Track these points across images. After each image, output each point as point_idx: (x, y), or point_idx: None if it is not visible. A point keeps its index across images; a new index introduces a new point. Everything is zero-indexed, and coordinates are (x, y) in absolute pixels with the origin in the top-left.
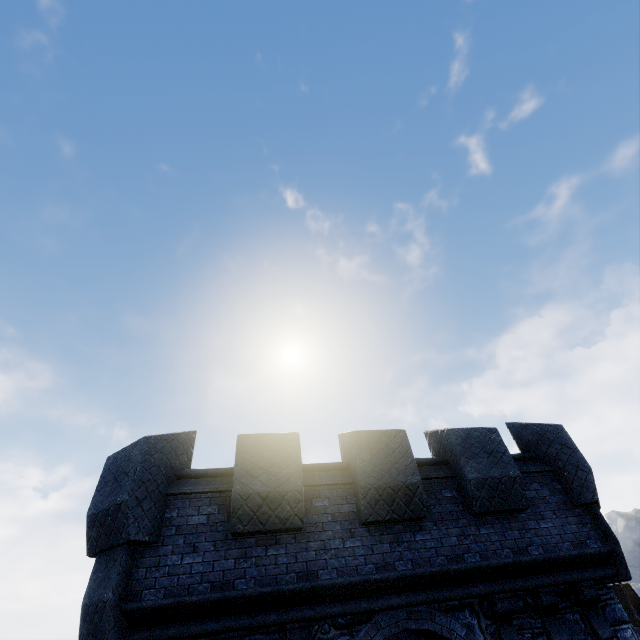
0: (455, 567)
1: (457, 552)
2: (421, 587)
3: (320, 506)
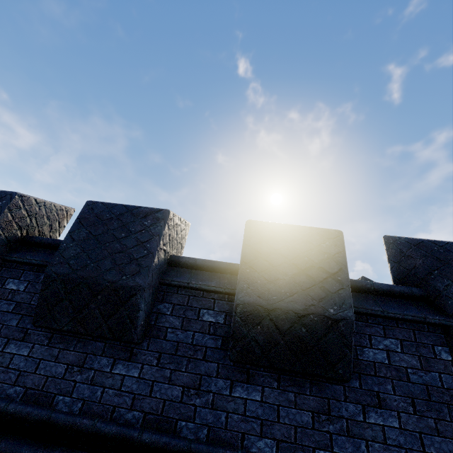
0: (145, 439)
1: (169, 413)
2: (82, 446)
3: (11, 289)
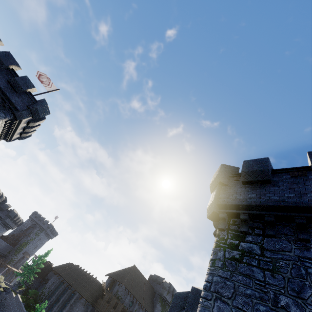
0: None
1: None
2: None
3: None
